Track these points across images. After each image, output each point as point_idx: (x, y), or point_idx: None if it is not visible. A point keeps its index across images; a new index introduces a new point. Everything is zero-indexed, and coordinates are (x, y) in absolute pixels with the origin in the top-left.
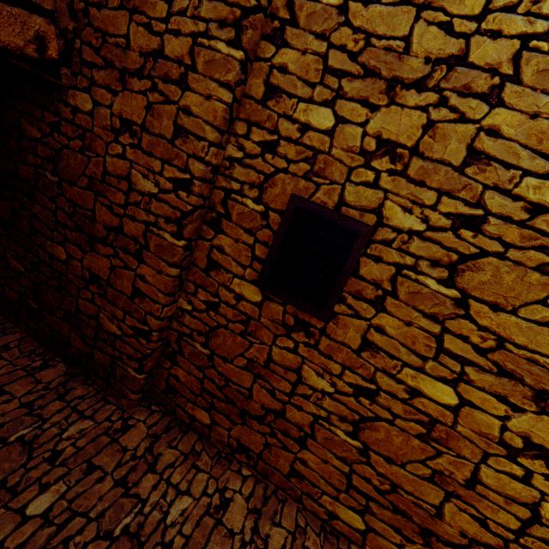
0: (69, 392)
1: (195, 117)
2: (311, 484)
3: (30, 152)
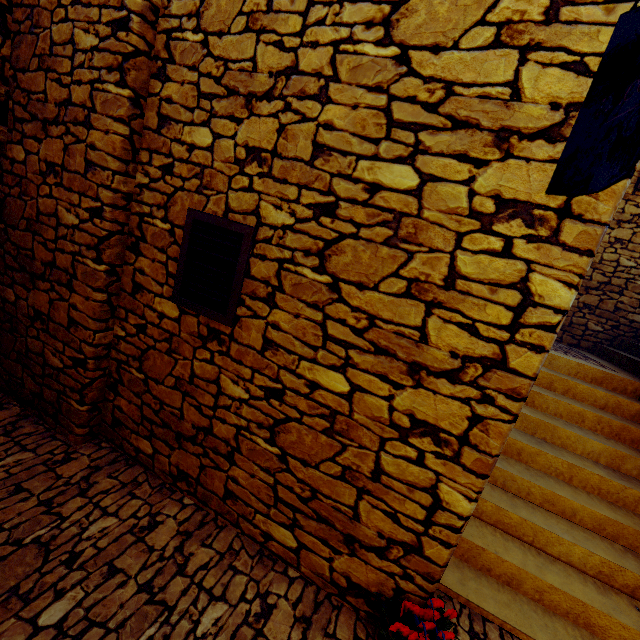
0: (17, 430)
1: (99, 151)
2: (245, 503)
3: None
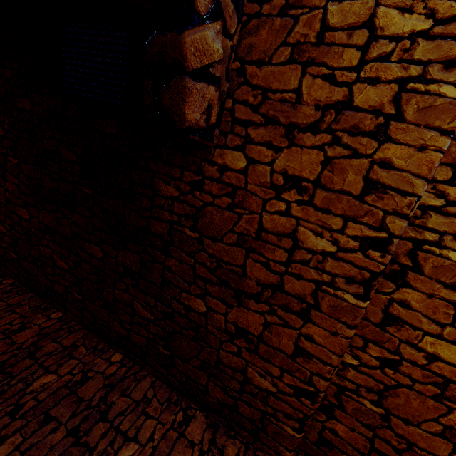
0: (223, 453)
1: (398, 170)
2: None
3: (164, 209)
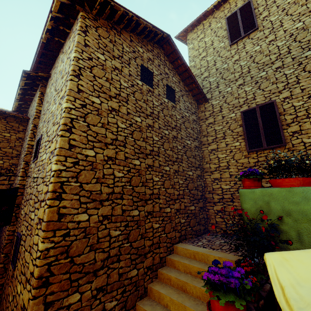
0: None
1: None
2: None
3: None
